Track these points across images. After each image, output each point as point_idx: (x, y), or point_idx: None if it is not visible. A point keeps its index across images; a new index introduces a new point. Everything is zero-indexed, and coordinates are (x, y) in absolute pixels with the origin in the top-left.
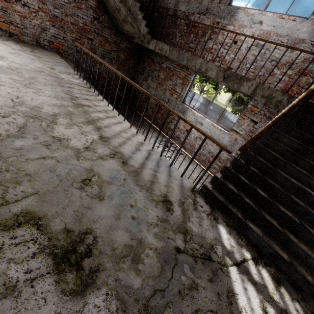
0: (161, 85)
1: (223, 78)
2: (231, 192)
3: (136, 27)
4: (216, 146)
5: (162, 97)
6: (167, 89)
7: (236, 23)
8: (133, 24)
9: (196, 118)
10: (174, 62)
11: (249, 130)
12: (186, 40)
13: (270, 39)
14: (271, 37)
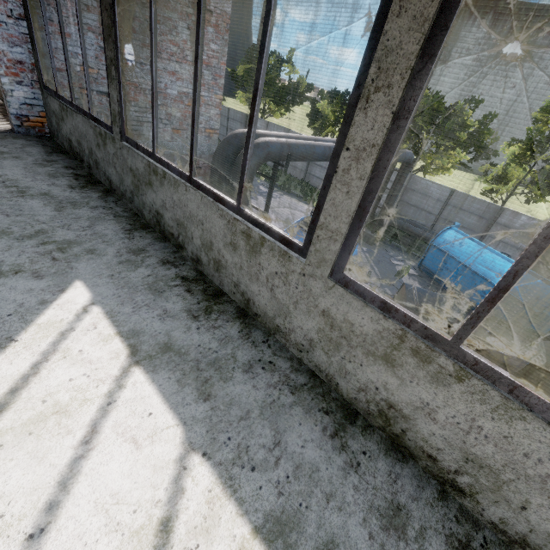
0: None
1: None
2: None
3: None
4: None
5: None
6: None
7: None
8: None
9: None
10: None
11: None
12: None
13: None
14: None
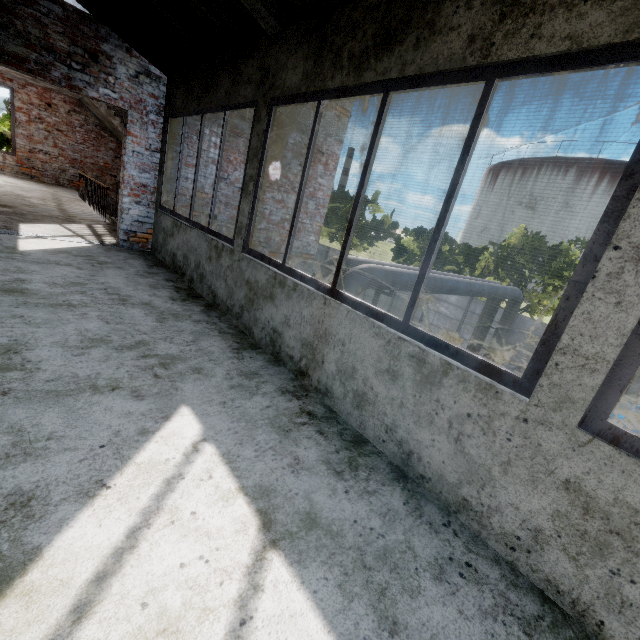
0: None
1: None
2: None
3: None
4: None
5: None
6: None
7: None
8: None
9: None
10: None
11: None
12: None
13: None
14: None
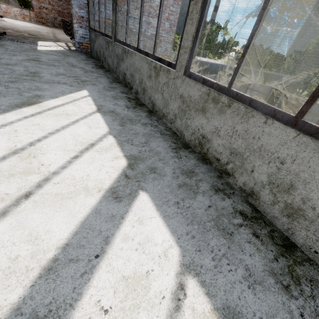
0: None
1: None
2: None
3: None
4: None
5: None
6: None
7: None
8: None
9: None
10: None
11: None
12: None
13: None
14: None
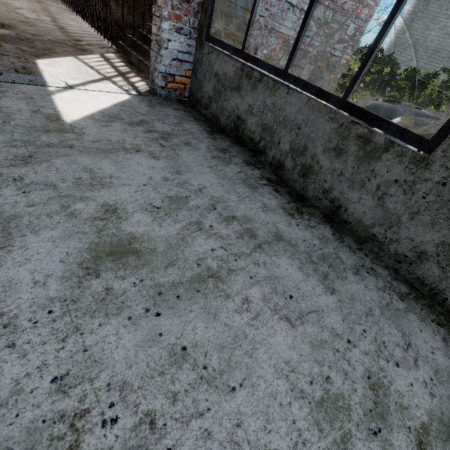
0: None
1: None
2: (133, 42)
3: None
4: None
5: None
6: None
7: None
8: None
9: None
10: None
11: None
12: None
13: None
14: None
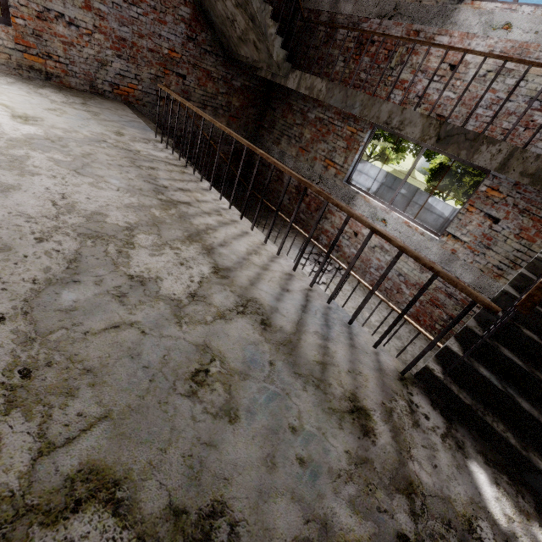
0: (305, 152)
1: (436, 139)
2: (486, 384)
3: (264, 49)
4: (413, 264)
5: (308, 173)
6: (316, 158)
7: (456, 31)
8: (259, 45)
9: (374, 211)
10: (330, 108)
11: (482, 234)
12: (353, 68)
13: (528, 58)
14: (529, 53)
